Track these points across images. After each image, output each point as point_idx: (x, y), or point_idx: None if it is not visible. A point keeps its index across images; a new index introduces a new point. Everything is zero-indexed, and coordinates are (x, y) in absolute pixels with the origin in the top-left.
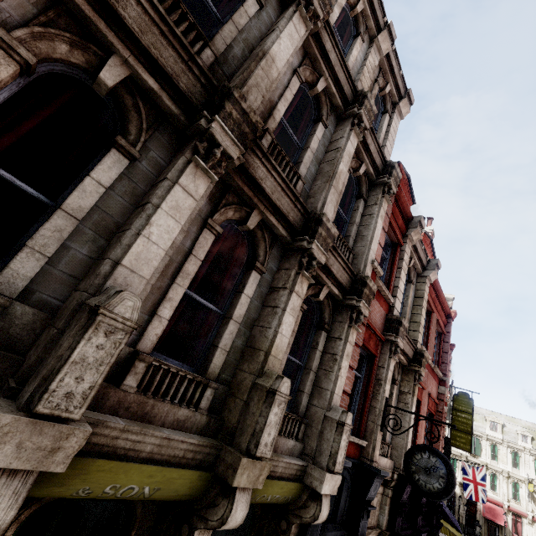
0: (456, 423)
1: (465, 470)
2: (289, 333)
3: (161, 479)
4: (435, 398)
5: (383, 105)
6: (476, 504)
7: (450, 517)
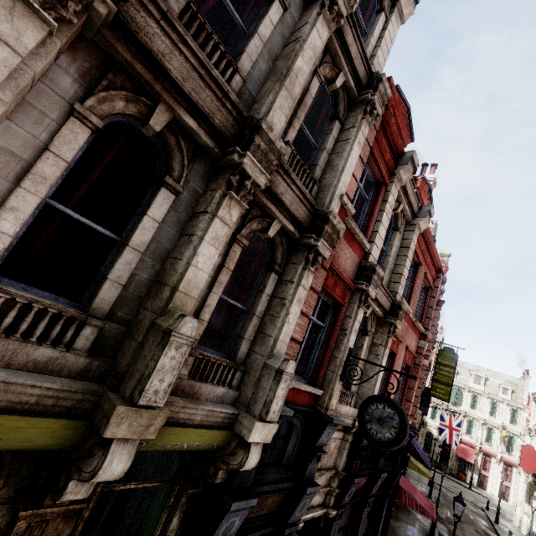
0: (438, 376)
1: (442, 417)
2: (209, 268)
3: None
4: (413, 351)
5: (380, 0)
6: (451, 445)
7: (422, 457)
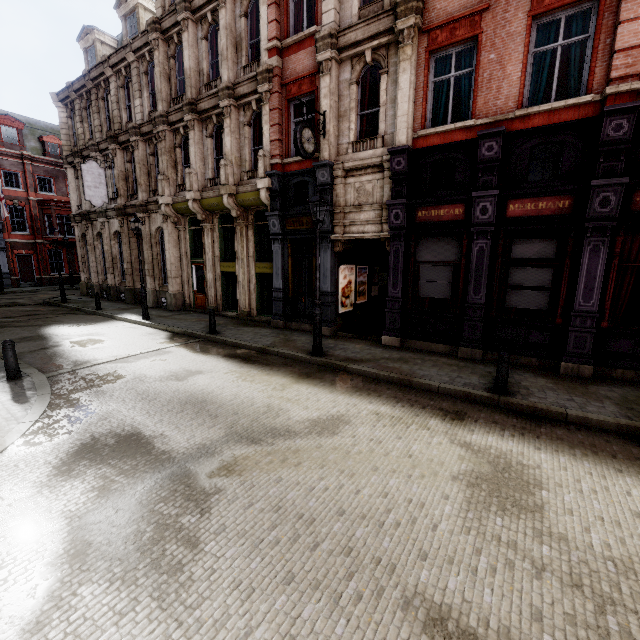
0: None
1: None
2: (230, 144)
3: (216, 200)
4: None
5: None
6: None
7: None
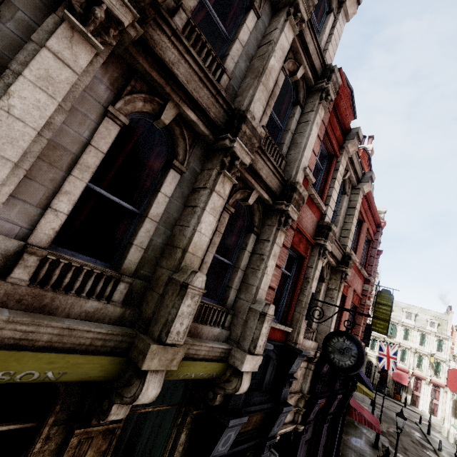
0: (377, 313)
1: (381, 348)
2: (209, 232)
3: (64, 365)
4: (359, 294)
5: (329, 3)
6: (388, 371)
7: (366, 381)
